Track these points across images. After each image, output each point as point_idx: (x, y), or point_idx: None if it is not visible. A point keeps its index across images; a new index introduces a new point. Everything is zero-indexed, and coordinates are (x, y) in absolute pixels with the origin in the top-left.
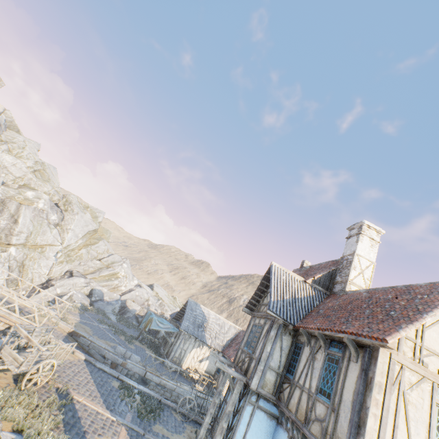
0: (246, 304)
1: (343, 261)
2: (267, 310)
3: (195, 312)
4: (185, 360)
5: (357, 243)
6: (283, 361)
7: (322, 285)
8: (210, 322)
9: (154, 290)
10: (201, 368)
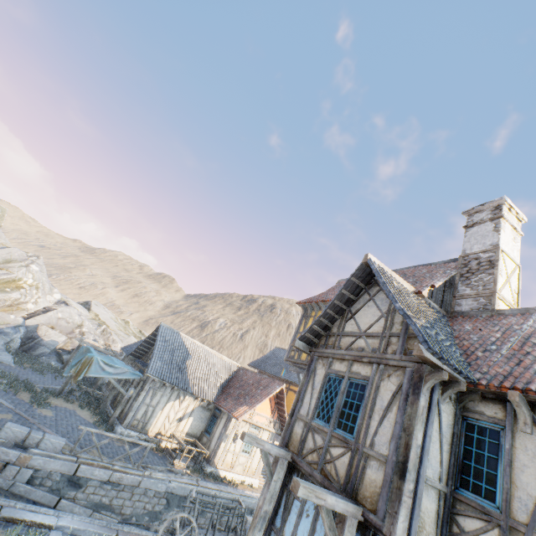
0: (302, 333)
1: (470, 262)
2: (423, 351)
3: (171, 345)
4: (154, 422)
5: (500, 233)
6: (445, 460)
7: (434, 301)
8: (195, 358)
9: (92, 310)
10: (180, 430)
